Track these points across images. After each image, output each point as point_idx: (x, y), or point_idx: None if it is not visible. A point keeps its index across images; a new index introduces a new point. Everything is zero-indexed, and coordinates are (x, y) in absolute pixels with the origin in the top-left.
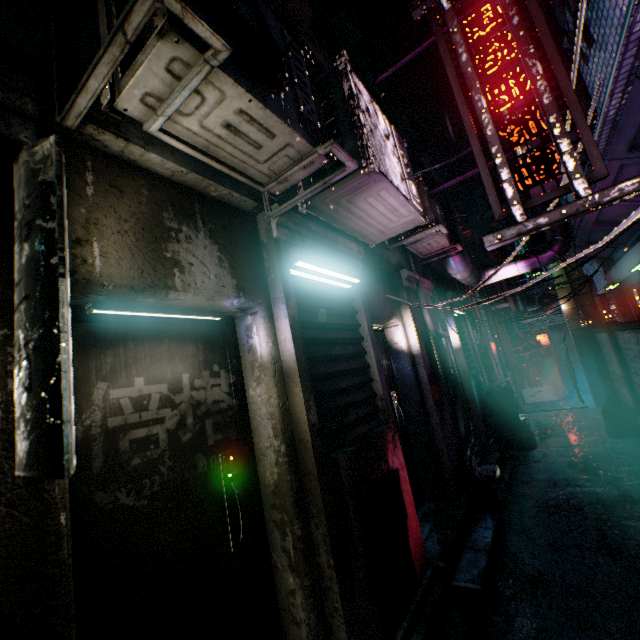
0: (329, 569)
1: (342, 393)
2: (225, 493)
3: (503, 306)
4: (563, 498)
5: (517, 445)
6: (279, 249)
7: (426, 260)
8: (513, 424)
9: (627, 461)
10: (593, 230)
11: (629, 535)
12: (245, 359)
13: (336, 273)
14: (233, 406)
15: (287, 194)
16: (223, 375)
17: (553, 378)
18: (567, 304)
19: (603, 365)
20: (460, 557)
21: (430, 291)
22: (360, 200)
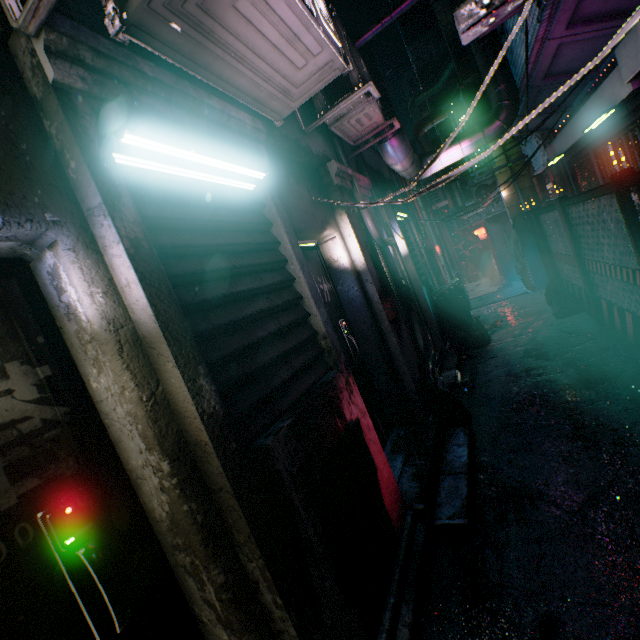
0: (278, 610)
1: (265, 345)
2: (67, 574)
3: (443, 204)
4: (527, 391)
5: (472, 344)
6: (72, 108)
7: (358, 149)
8: (467, 324)
9: (578, 339)
10: (541, 88)
11: (601, 420)
12: (67, 331)
13: (219, 160)
14: (56, 419)
15: (78, 2)
16: (16, 371)
17: (489, 270)
18: (507, 190)
19: (546, 248)
20: (439, 487)
21: (368, 191)
22: (225, 7)
